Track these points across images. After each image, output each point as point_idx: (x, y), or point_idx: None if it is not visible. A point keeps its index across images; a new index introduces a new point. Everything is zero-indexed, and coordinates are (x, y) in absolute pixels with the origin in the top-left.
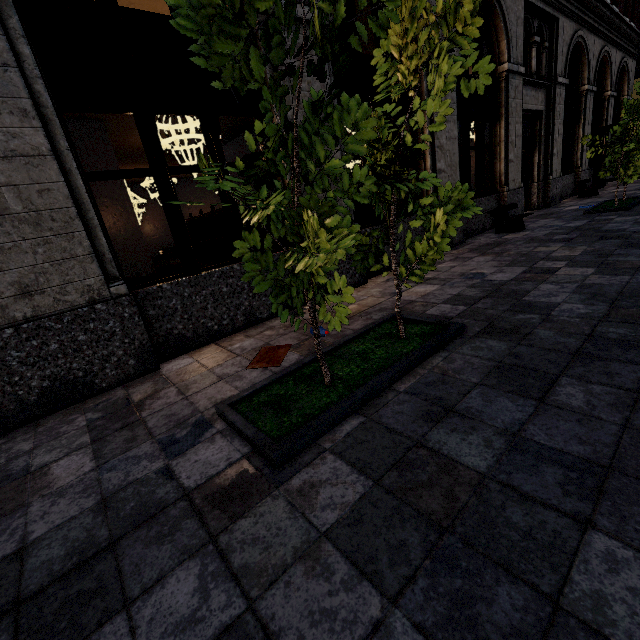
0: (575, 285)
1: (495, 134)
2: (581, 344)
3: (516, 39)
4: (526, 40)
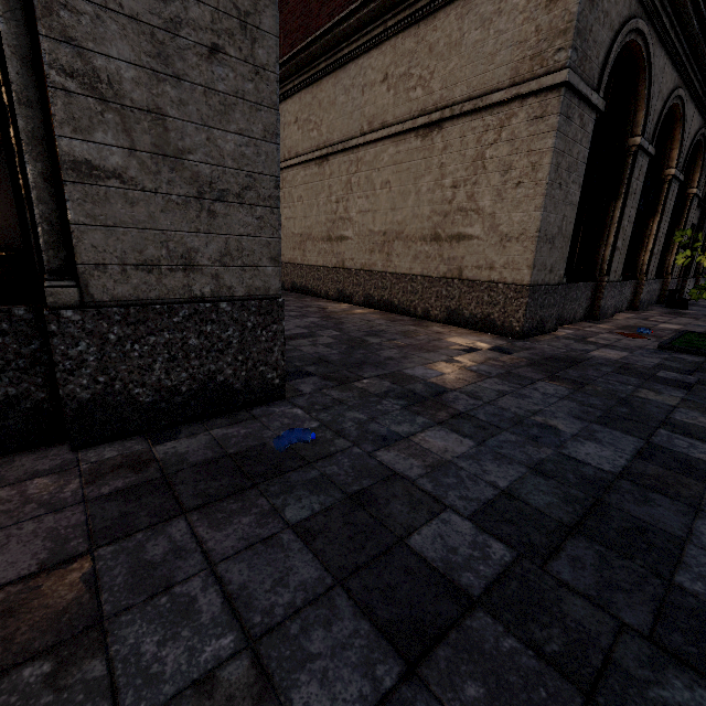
0: None
1: (672, 235)
2: None
3: (703, 173)
4: None
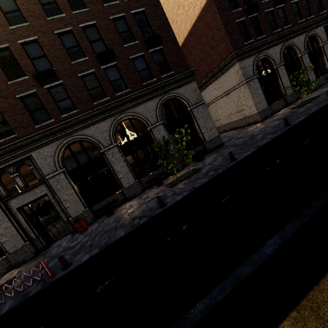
0: None
1: (323, 59)
2: None
3: (323, 37)
4: (327, 32)
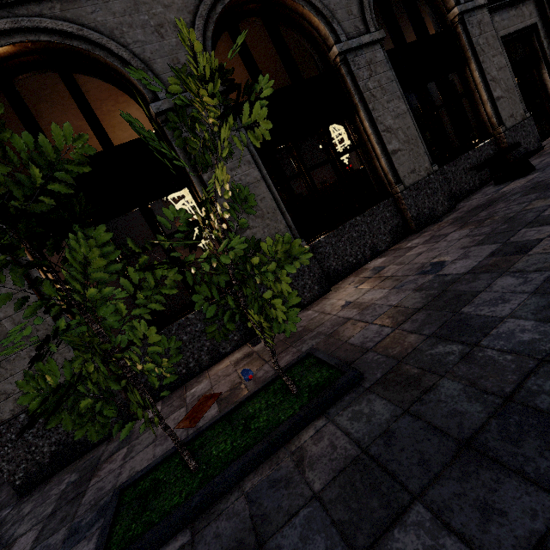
0: (544, 275)
1: (467, 80)
2: (484, 420)
3: None
4: None
